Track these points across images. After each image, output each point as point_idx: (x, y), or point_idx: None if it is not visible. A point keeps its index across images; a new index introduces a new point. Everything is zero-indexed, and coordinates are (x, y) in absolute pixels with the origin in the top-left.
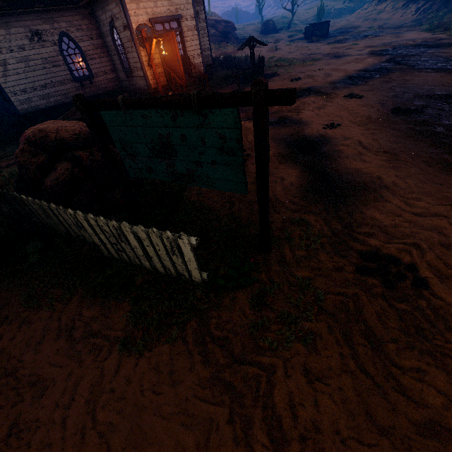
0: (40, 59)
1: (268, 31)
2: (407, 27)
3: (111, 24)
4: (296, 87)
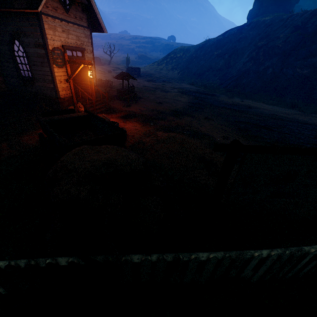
0: None
1: (96, 63)
2: (178, 80)
3: (14, 37)
4: (167, 108)
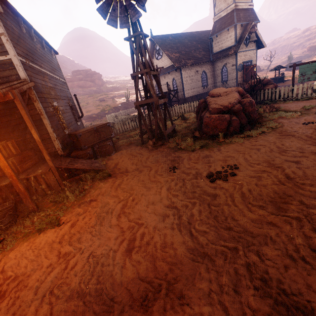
0: (195, 79)
1: None
2: None
3: (224, 66)
4: None
